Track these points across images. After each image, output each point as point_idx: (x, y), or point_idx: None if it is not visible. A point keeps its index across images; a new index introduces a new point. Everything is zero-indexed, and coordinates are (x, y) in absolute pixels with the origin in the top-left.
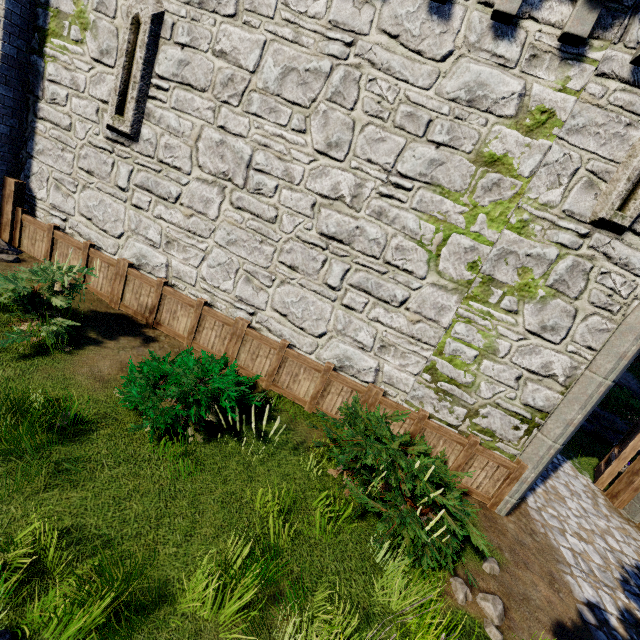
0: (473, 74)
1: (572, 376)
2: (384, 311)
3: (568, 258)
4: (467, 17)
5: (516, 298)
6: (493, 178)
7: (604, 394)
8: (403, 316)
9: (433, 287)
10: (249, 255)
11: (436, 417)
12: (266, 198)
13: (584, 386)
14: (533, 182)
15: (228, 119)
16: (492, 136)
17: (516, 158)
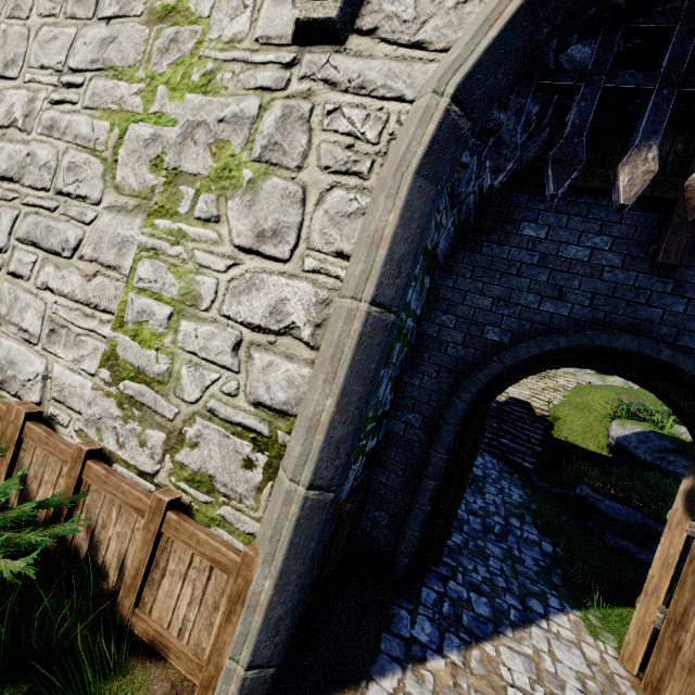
0: None
1: (325, 322)
2: (55, 269)
3: (275, 106)
4: None
5: (214, 194)
6: (170, 34)
7: (374, 342)
8: (77, 271)
9: (111, 212)
10: None
11: (121, 459)
12: None
13: (332, 330)
14: (213, 18)
15: None
16: None
17: None
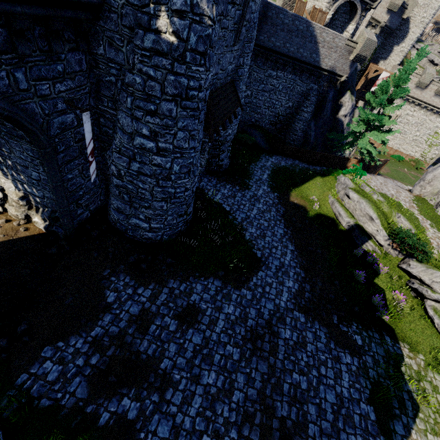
0: (437, 124)
1: (438, 154)
2: (417, 148)
3: None
4: (438, 119)
5: (434, 146)
6: (436, 134)
7: None
8: (420, 148)
9: (425, 145)
10: (401, 142)
11: (420, 159)
12: (406, 135)
13: (439, 155)
14: None
15: (405, 127)
16: (437, 130)
17: (439, 132)
